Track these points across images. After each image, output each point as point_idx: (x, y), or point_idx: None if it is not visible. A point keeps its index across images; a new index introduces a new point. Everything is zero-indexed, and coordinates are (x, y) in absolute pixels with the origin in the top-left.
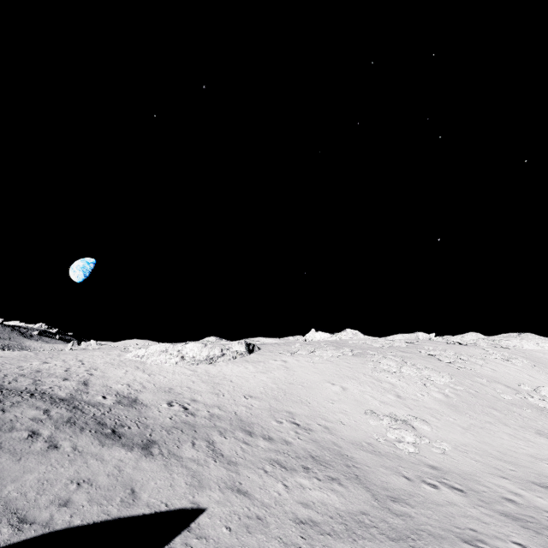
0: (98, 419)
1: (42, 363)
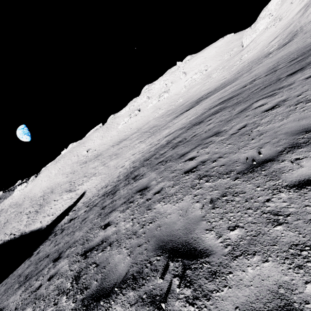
0: None
1: None
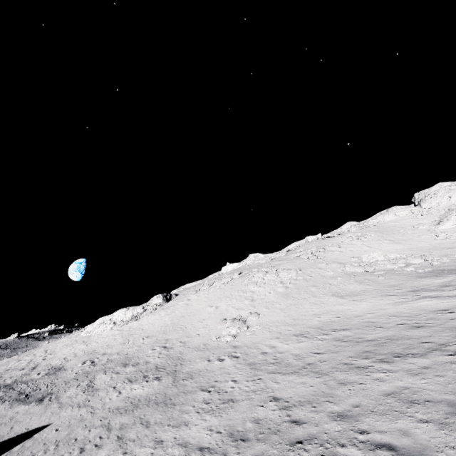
0: (21, 391)
1: (16, 362)
